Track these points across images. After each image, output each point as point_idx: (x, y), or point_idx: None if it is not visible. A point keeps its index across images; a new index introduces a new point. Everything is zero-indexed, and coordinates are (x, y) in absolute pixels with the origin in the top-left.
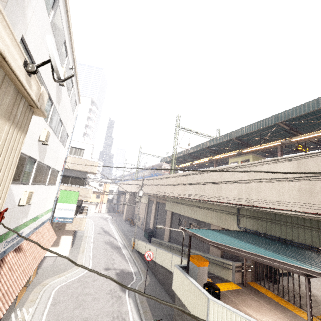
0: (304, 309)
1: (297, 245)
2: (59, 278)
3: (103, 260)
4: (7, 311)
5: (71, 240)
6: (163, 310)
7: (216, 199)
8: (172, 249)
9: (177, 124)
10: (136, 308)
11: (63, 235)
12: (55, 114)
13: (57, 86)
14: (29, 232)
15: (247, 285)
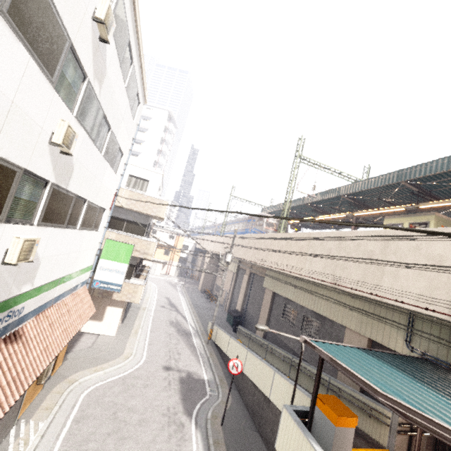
0: None
1: None
2: (95, 372)
3: (163, 350)
4: (0, 428)
5: (120, 314)
6: None
7: (371, 290)
8: (270, 352)
9: (298, 151)
10: None
11: (110, 306)
12: (93, 102)
13: (95, 41)
14: (41, 305)
15: None
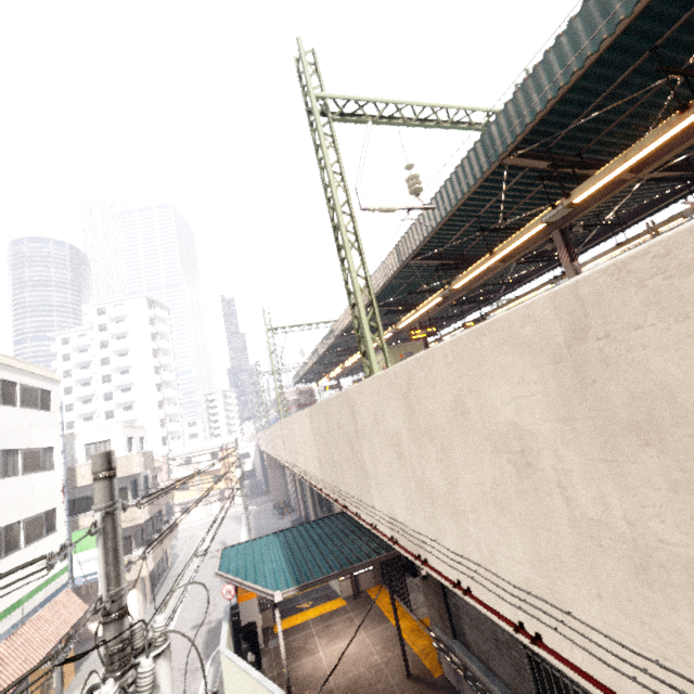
0: (416, 611)
1: None
2: None
3: (196, 611)
4: None
5: (136, 596)
6: None
7: (298, 472)
8: None
9: (265, 326)
10: (214, 680)
11: None
12: None
13: None
14: (9, 628)
15: (361, 595)
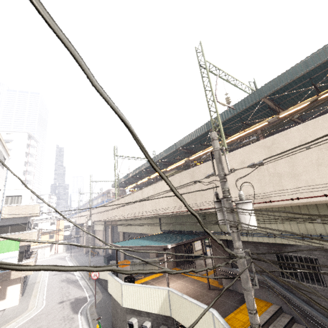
0: (198, 273)
1: (185, 232)
2: (9, 325)
3: (57, 296)
4: None
5: (19, 288)
6: (110, 313)
7: (142, 214)
8: None
9: (114, 153)
10: (86, 320)
11: (10, 286)
12: None
13: None
14: None
15: None
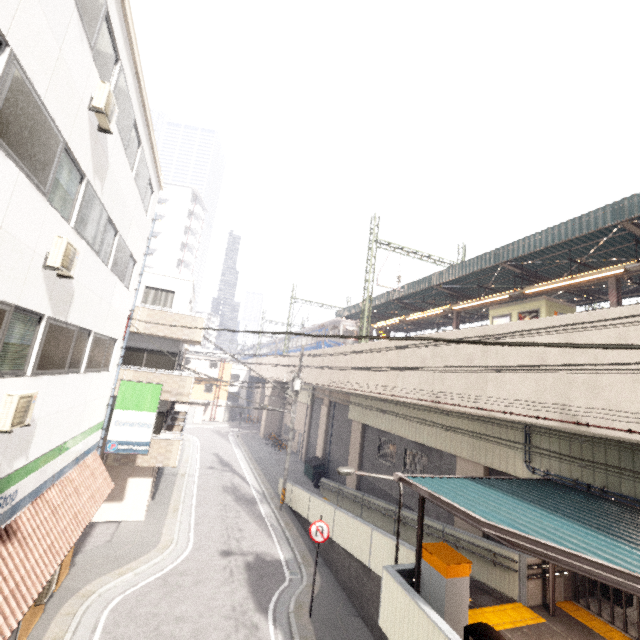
0: None
1: None
2: (120, 576)
3: (217, 530)
4: None
5: (149, 487)
6: None
7: (476, 404)
8: (366, 507)
9: (373, 234)
10: None
11: (133, 478)
12: (95, 205)
13: (93, 133)
14: (39, 486)
15: (556, 611)
